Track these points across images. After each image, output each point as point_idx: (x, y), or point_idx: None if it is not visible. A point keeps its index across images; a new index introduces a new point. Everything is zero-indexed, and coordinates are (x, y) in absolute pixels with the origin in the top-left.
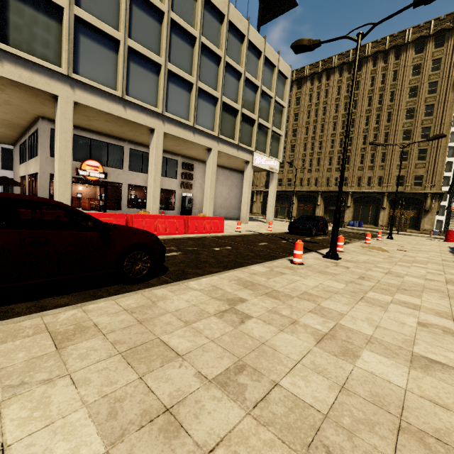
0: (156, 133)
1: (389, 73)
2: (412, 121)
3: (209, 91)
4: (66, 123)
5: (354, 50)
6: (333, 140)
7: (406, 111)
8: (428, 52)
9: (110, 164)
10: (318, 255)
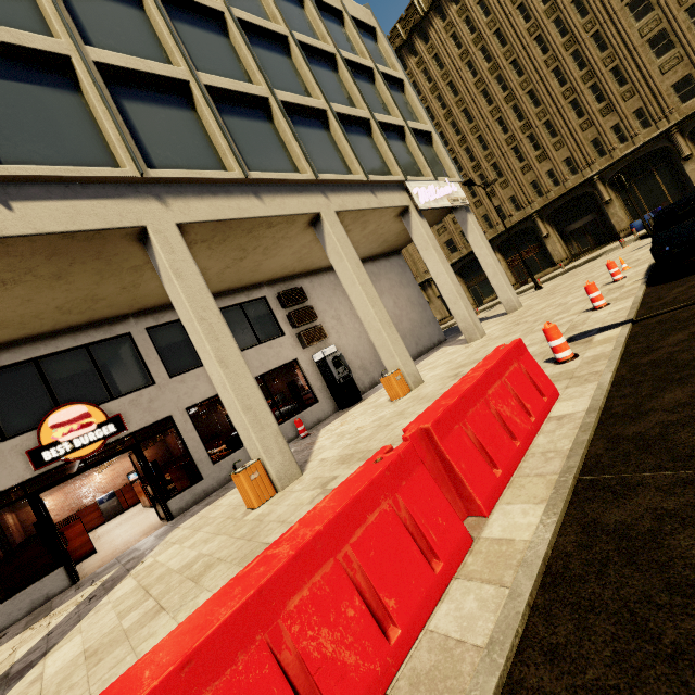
0: (154, 235)
1: None
2: None
3: (237, 88)
4: None
5: None
6: (500, 118)
7: None
8: None
9: (117, 389)
10: None
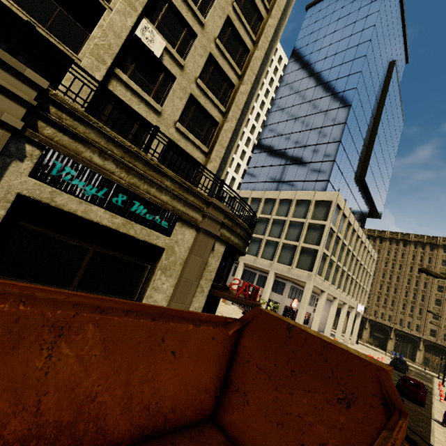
0: (337, 300)
1: (425, 257)
2: (442, 294)
3: (353, 277)
4: (324, 301)
5: (401, 233)
6: (382, 284)
7: (438, 286)
8: None
9: (298, 299)
10: (439, 398)
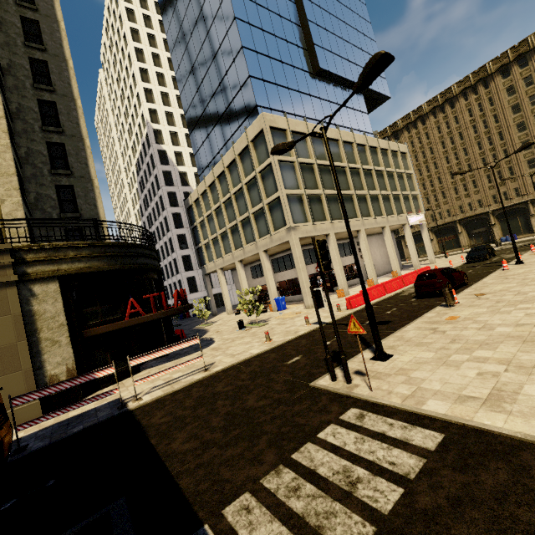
0: (362, 231)
1: (484, 101)
2: (526, 132)
3: (374, 193)
4: (335, 245)
5: (440, 94)
6: (451, 171)
7: (516, 126)
8: (515, 74)
9: None
10: (511, 265)
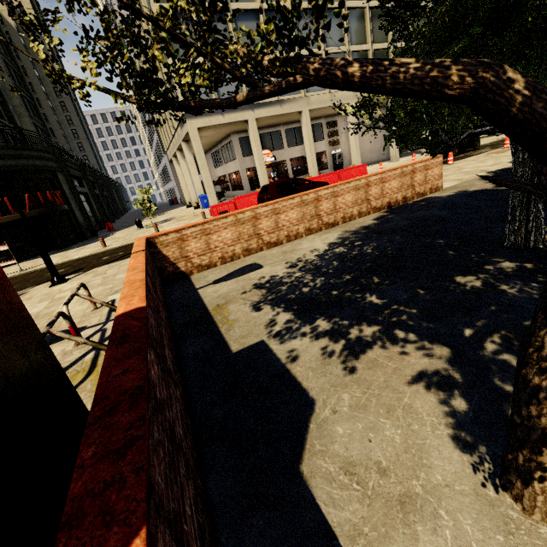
0: (304, 113)
1: None
2: None
3: (337, 50)
4: (255, 135)
5: None
6: None
7: None
8: None
9: (275, 148)
10: None
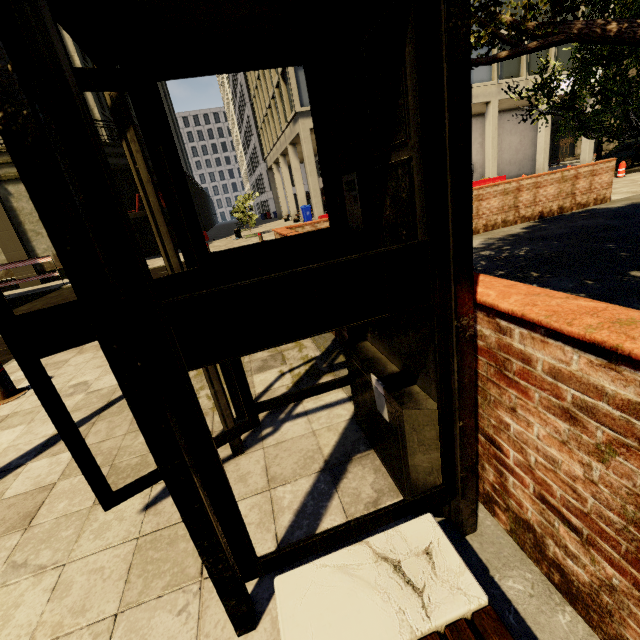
0: None
1: None
2: None
3: None
4: None
5: None
6: None
7: None
8: None
9: None
10: None
